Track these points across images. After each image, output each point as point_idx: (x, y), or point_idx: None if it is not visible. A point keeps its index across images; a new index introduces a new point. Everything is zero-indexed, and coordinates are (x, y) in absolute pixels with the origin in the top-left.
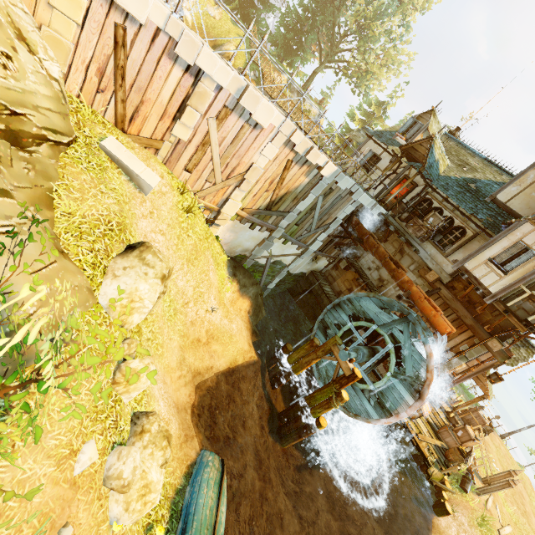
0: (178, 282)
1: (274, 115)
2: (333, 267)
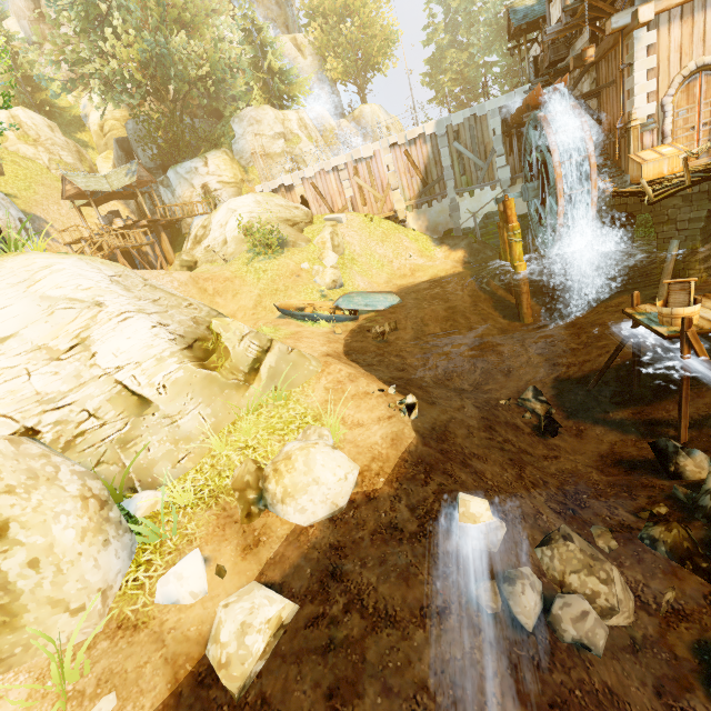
0: (378, 251)
1: (371, 147)
2: None
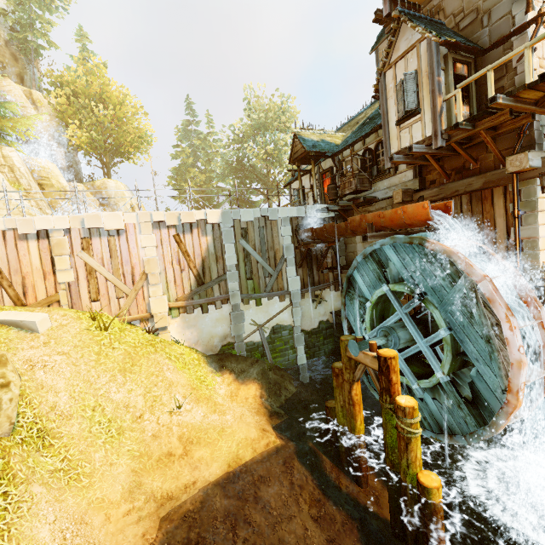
0: (112, 395)
1: (122, 216)
2: None
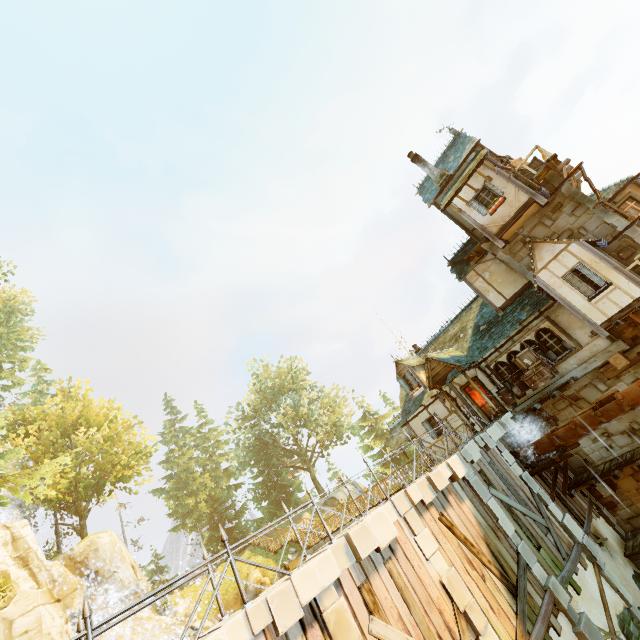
0: None
1: (385, 514)
2: (610, 511)
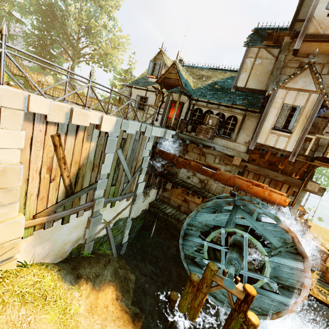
0: None
1: None
2: (162, 191)
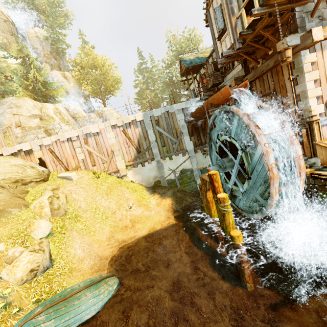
0: (103, 204)
1: (97, 126)
2: None
